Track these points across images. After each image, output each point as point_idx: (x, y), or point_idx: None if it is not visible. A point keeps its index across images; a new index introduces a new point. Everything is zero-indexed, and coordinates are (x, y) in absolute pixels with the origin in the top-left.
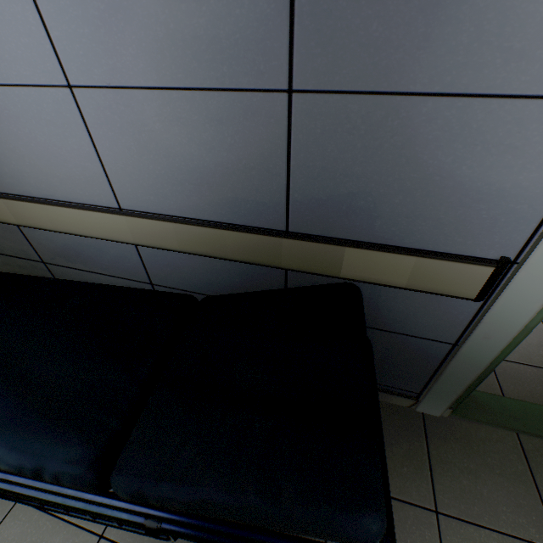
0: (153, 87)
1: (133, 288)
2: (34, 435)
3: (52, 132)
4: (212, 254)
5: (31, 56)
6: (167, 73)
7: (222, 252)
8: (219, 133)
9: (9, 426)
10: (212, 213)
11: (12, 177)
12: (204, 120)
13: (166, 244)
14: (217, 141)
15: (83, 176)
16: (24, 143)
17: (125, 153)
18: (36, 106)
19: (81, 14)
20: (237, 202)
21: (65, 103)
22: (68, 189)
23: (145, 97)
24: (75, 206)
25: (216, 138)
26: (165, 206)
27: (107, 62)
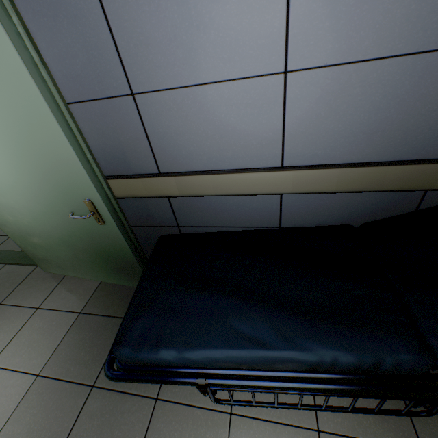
0: (367, 60)
1: (299, 227)
2: (349, 338)
3: (246, 113)
4: (366, 189)
5: (260, 53)
6: (388, 46)
7: (378, 185)
8: (414, 87)
9: (320, 335)
10: (373, 155)
11: (185, 158)
12: (404, 79)
13: (323, 188)
14: (409, 93)
15: (258, 145)
16: (213, 127)
17: (311, 118)
18: (243, 94)
19: (327, 12)
20: (403, 142)
21: (273, 87)
22: (237, 159)
23: (356, 69)
24: (245, 171)
25: (409, 91)
26: (329, 157)
27: (332, 46)
